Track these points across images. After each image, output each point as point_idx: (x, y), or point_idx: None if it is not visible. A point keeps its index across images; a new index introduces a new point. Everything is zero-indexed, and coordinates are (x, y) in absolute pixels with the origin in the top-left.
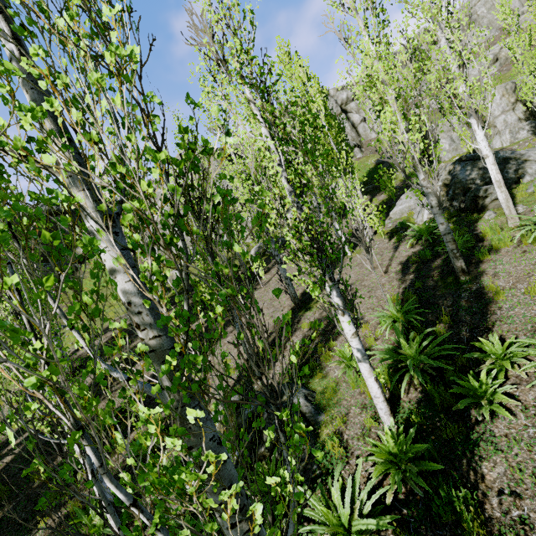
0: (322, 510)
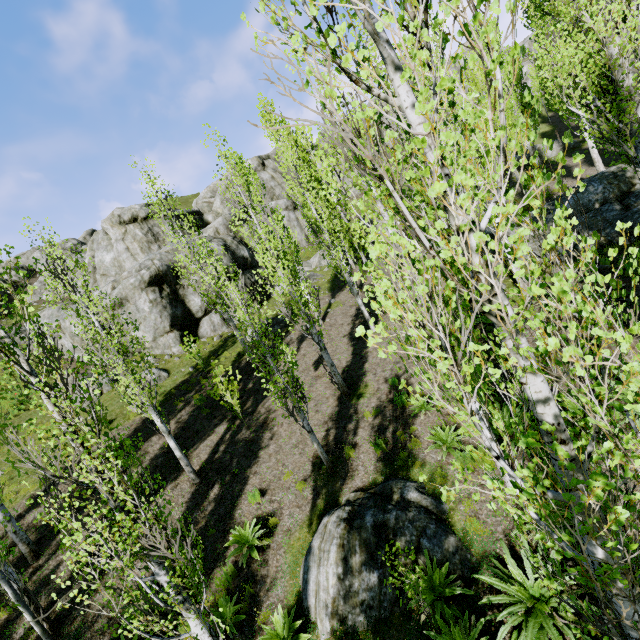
0: (516, 589)
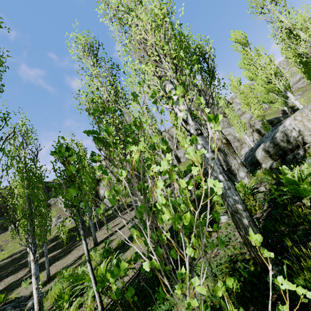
0: None
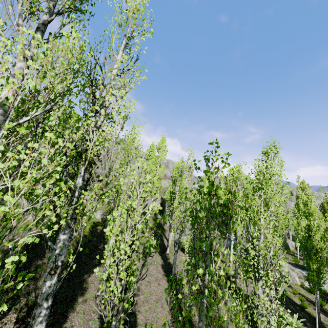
0: None
